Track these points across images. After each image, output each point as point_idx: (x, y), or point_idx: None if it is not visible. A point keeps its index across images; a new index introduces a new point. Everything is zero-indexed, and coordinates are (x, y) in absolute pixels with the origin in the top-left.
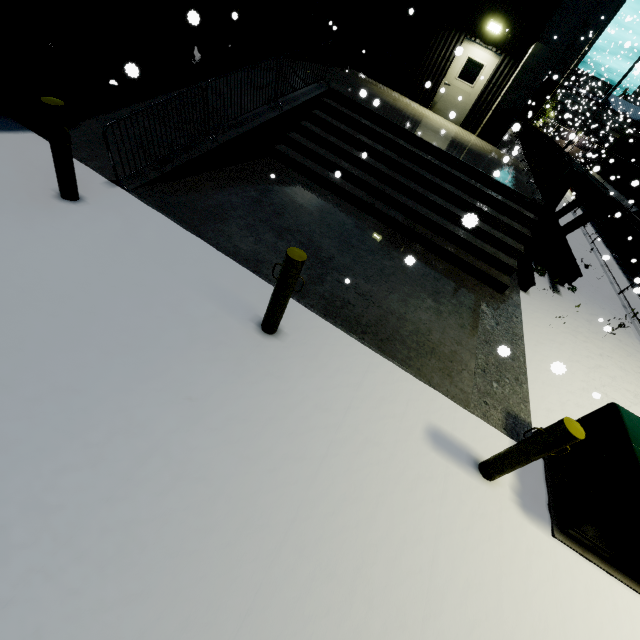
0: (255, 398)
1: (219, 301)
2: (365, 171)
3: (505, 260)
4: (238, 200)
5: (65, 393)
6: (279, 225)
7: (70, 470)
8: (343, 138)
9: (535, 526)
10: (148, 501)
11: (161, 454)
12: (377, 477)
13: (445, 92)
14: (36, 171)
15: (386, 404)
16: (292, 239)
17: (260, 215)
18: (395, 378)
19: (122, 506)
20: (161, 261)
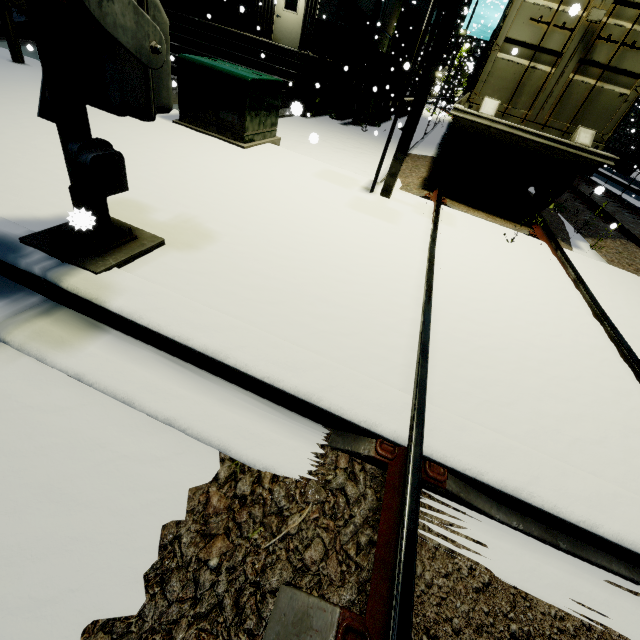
0: None
1: None
2: (173, 52)
3: None
4: None
5: None
6: None
7: None
8: None
9: (163, 119)
10: None
11: None
12: None
13: (280, 24)
14: None
15: None
16: None
17: None
18: None
19: None
20: None
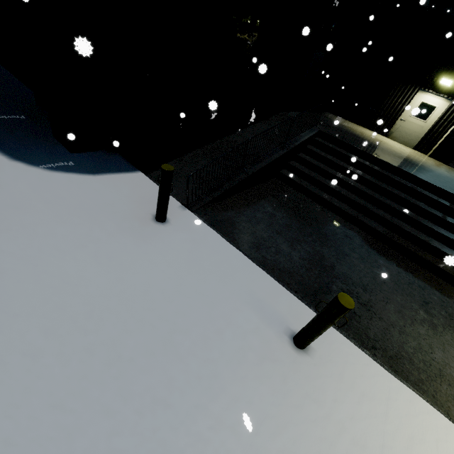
0: (300, 426)
1: (259, 312)
2: (347, 189)
3: None
4: (260, 215)
5: (160, 407)
6: (290, 236)
7: None
8: (329, 165)
9: None
10: None
11: None
12: None
13: (400, 125)
14: (142, 200)
15: (417, 444)
16: (301, 249)
17: (276, 227)
18: (416, 409)
19: None
20: (217, 273)
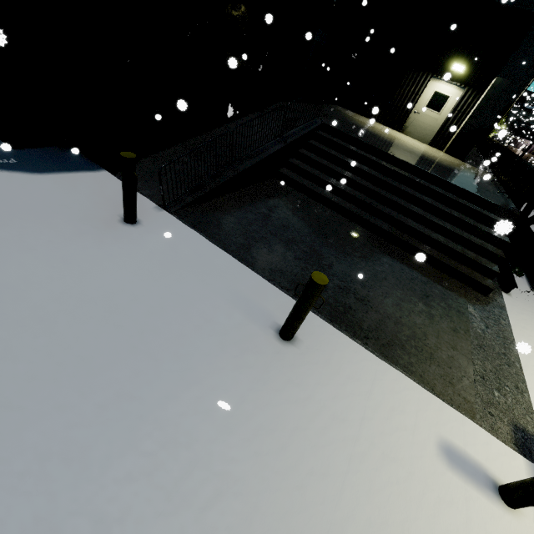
0: (279, 407)
1: (243, 309)
2: (353, 187)
3: (487, 264)
4: (252, 216)
5: (126, 400)
6: (286, 237)
7: (129, 480)
8: (334, 161)
9: None
10: (194, 518)
11: (203, 465)
12: (399, 499)
13: (415, 118)
14: (107, 201)
15: (397, 415)
16: (297, 249)
17: (270, 228)
18: (401, 386)
19: (172, 522)
20: (197, 273)
